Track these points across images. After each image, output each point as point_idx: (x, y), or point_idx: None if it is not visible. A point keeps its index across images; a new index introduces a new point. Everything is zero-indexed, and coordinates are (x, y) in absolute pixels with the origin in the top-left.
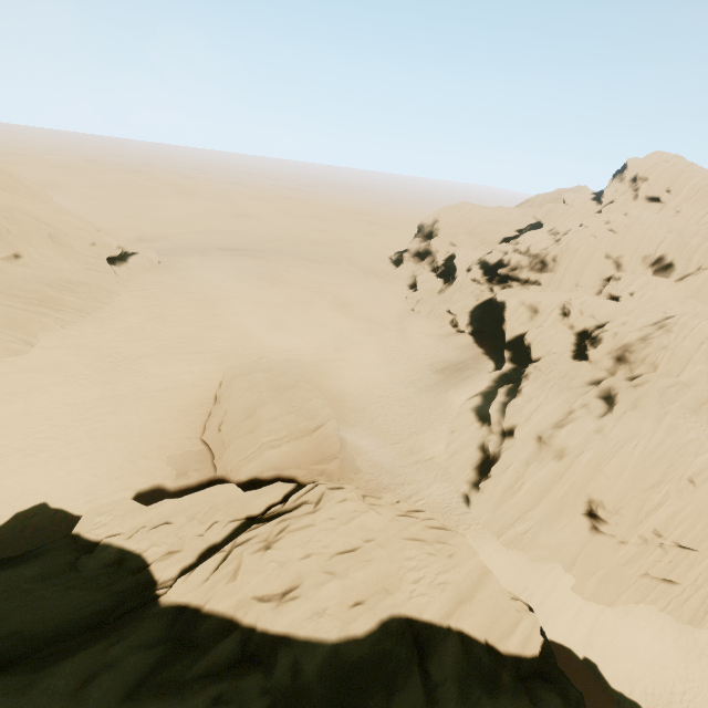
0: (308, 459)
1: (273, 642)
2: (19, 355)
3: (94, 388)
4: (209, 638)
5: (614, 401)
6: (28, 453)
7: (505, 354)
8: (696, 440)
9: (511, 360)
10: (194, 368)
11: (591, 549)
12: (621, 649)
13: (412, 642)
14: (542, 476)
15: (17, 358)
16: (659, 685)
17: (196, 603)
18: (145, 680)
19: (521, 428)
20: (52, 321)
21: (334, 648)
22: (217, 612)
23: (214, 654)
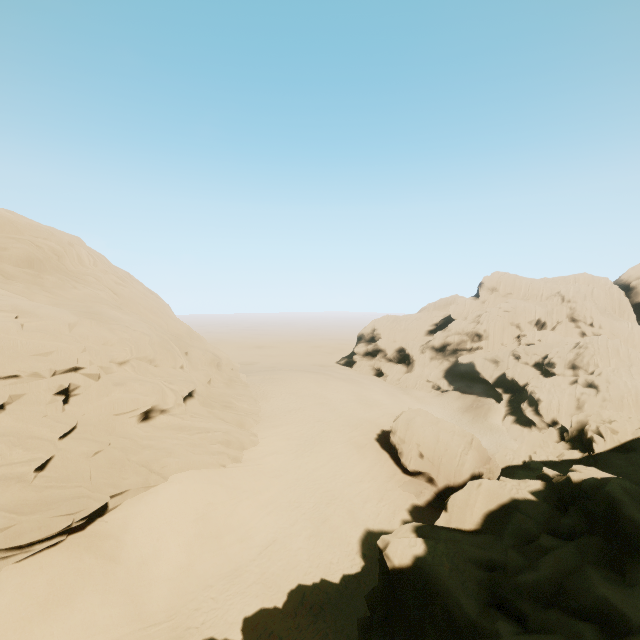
0: (480, 462)
1: None
2: (256, 445)
3: (317, 456)
4: None
5: (595, 385)
6: (325, 502)
7: (498, 390)
8: None
9: (505, 392)
10: (353, 434)
11: None
12: None
13: None
14: None
15: (257, 447)
16: None
17: (615, 445)
18: None
19: (560, 417)
20: (252, 420)
21: None
22: (630, 439)
23: None
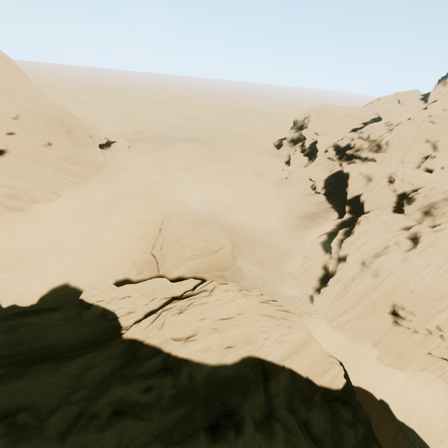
0: (212, 268)
1: (180, 362)
2: (52, 201)
3: (92, 221)
4: (146, 357)
5: (418, 241)
6: (58, 256)
7: (345, 208)
8: None
9: (350, 212)
10: (148, 212)
11: (392, 335)
12: (406, 397)
13: (260, 371)
14: (362, 287)
15: (51, 203)
16: (430, 421)
17: (141, 339)
18: (113, 374)
19: (351, 256)
20: (69, 182)
21: (213, 368)
22: (151, 344)
23: (148, 364)
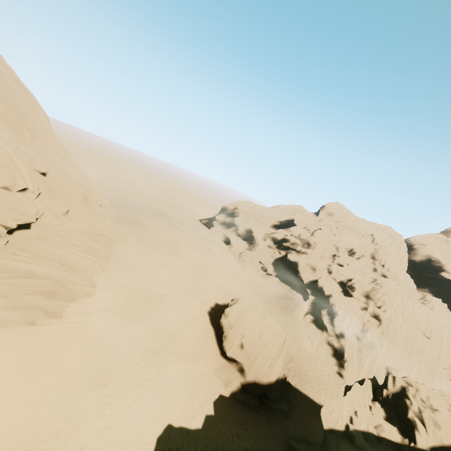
0: (285, 362)
1: None
2: (90, 296)
3: (149, 322)
4: None
5: (380, 318)
6: (137, 383)
7: (307, 291)
8: (414, 335)
9: (312, 294)
10: (191, 303)
11: None
12: None
13: None
14: (371, 357)
15: (90, 299)
16: None
17: (437, 444)
18: None
19: (348, 333)
20: (98, 266)
21: None
22: None
23: None
